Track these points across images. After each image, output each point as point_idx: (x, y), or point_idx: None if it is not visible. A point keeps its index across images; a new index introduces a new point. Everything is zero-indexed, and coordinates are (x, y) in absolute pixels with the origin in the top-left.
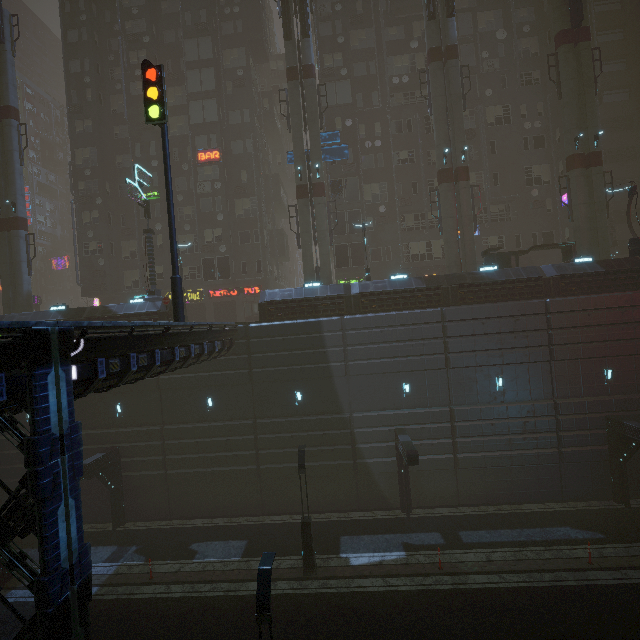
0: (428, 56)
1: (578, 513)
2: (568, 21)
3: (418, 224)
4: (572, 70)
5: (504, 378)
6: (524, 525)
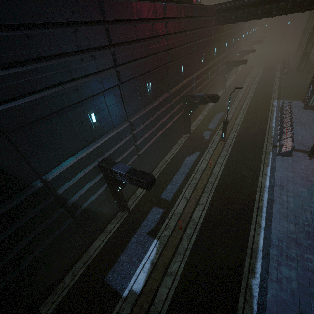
0: None
1: (183, 147)
2: None
3: None
4: None
5: (151, 83)
6: (177, 168)
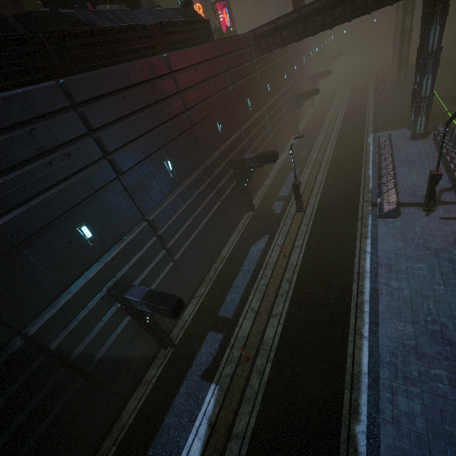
0: None
1: (246, 233)
2: None
3: None
4: None
5: (171, 160)
6: (238, 266)
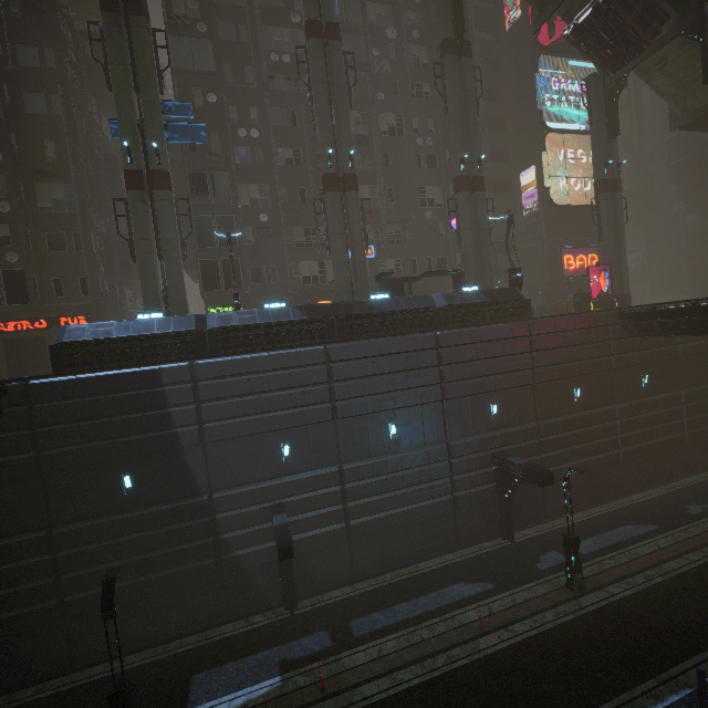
0: (306, 29)
1: (471, 561)
2: (452, 30)
3: (309, 240)
4: (457, 85)
5: (398, 424)
6: (420, 592)
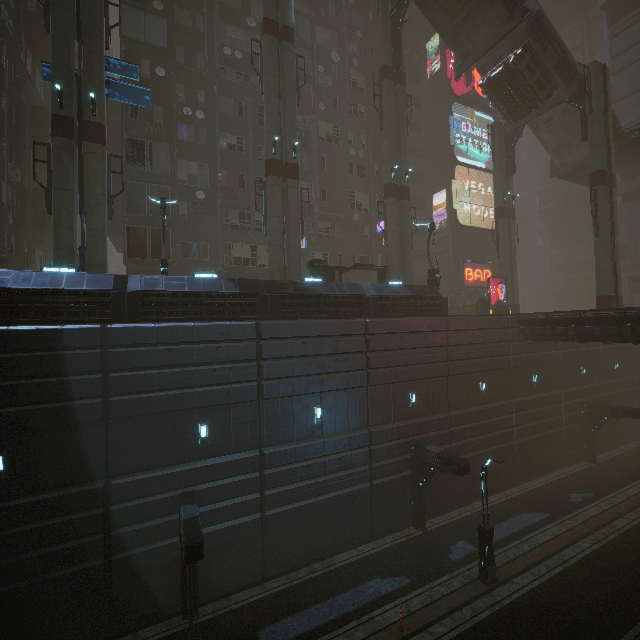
0: (263, 25)
1: (386, 553)
2: (391, 60)
3: (244, 224)
4: (392, 105)
5: (323, 408)
6: (336, 590)
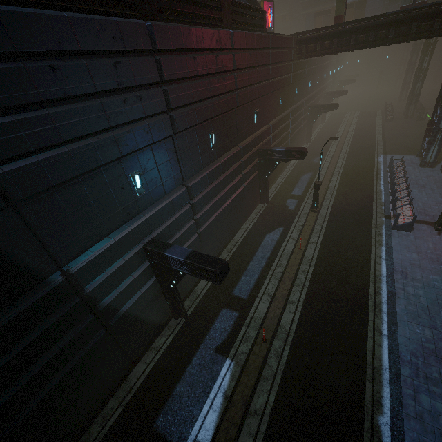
0: None
1: (259, 222)
2: None
3: None
4: None
5: (214, 134)
6: (253, 251)
